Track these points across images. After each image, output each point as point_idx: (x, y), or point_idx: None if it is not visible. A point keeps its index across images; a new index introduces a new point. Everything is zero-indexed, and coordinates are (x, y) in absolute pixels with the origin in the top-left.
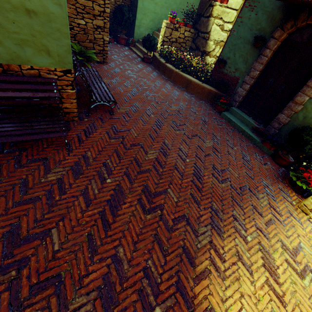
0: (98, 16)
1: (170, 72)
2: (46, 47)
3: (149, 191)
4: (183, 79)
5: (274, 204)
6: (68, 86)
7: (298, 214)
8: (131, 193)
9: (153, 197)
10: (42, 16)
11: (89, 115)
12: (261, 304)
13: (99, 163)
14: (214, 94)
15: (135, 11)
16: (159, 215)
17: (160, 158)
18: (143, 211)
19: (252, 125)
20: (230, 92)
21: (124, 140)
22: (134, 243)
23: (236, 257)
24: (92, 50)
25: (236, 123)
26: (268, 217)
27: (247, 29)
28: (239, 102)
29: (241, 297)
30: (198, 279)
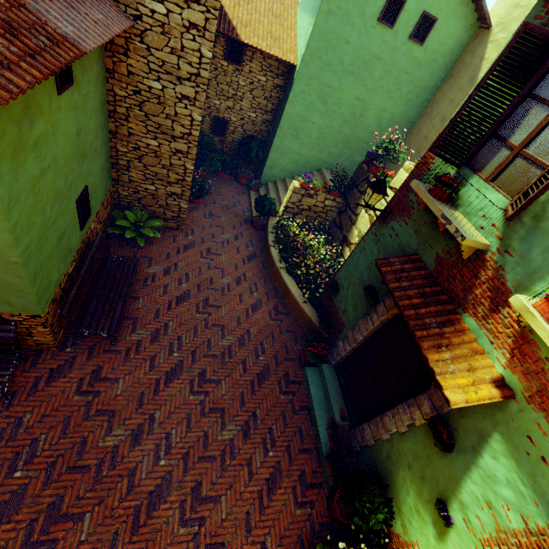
0: (174, 183)
1: (272, 263)
2: (7, 300)
3: (57, 510)
4: (282, 282)
5: None
6: (38, 325)
7: None
8: (31, 505)
9: (56, 522)
10: (1, 283)
11: (78, 341)
12: None
13: (29, 437)
14: (314, 327)
15: (269, 148)
16: None
17: (122, 448)
18: (23, 543)
19: (333, 414)
20: (332, 338)
21: (95, 399)
22: None
23: None
24: (154, 222)
25: (312, 398)
26: None
27: (367, 264)
28: (337, 361)
29: None
30: None
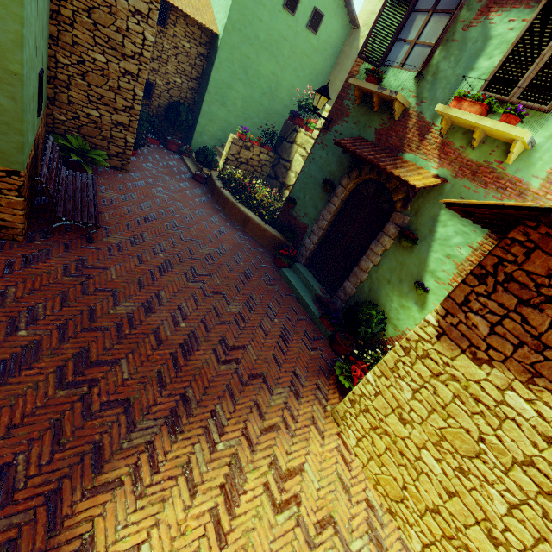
0: (121, 111)
1: (226, 202)
2: None
3: (86, 358)
4: (240, 213)
5: (294, 405)
6: (11, 190)
7: (326, 423)
8: (52, 356)
9: (89, 366)
10: None
11: (48, 237)
12: (183, 540)
13: (22, 305)
14: (278, 242)
15: (198, 114)
16: (83, 393)
17: (137, 315)
18: (57, 384)
19: (316, 291)
20: (298, 243)
21: (89, 280)
22: (11, 427)
23: (181, 469)
24: (101, 151)
25: (295, 285)
26: (272, 421)
27: (319, 168)
28: (307, 257)
29: (155, 525)
30: (94, 492)
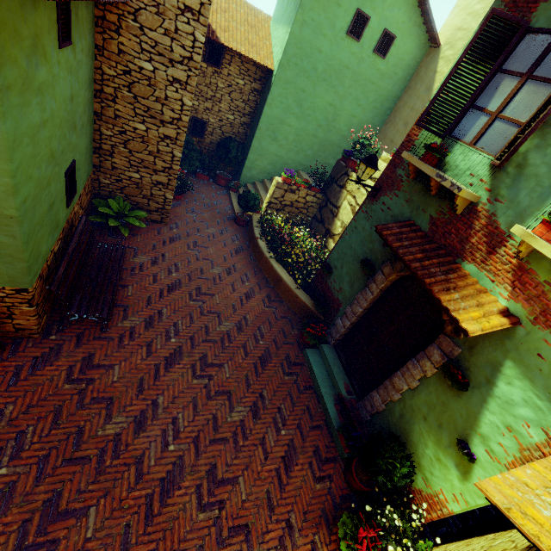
0: (161, 171)
1: (260, 255)
2: None
3: (55, 506)
4: (272, 271)
5: None
6: (22, 303)
7: None
8: (22, 504)
9: (55, 520)
10: None
11: (64, 328)
12: None
13: (13, 430)
14: (309, 311)
15: (248, 149)
16: None
17: (125, 436)
18: (15, 548)
19: (339, 389)
20: (329, 318)
21: (88, 387)
22: None
23: None
24: (139, 212)
25: (316, 377)
26: None
27: (360, 241)
28: (336, 340)
29: None
30: None
